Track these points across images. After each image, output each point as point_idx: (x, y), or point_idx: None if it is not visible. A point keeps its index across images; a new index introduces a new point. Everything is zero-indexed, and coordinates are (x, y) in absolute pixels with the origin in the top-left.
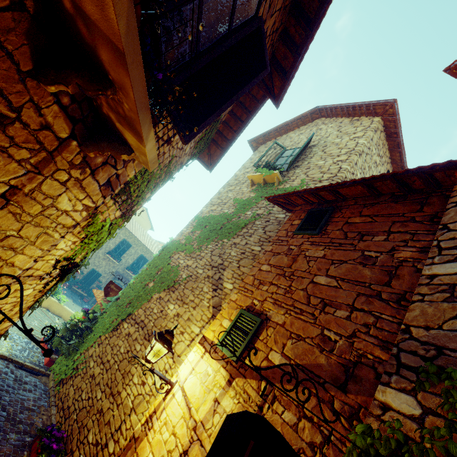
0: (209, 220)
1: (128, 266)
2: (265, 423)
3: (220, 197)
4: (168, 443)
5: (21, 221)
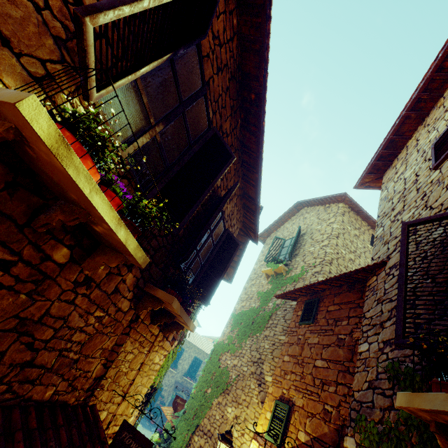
0: (242, 316)
1: (185, 372)
2: None
3: (246, 292)
4: None
5: (142, 376)
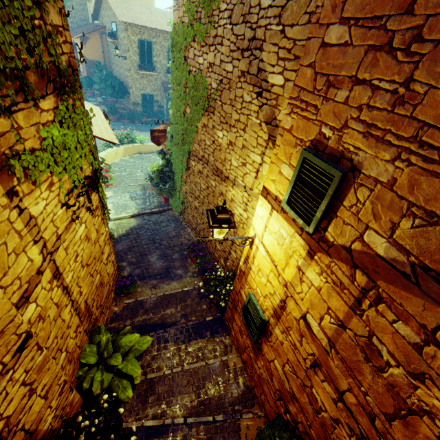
0: None
1: (167, 69)
2: None
3: None
4: (268, 287)
5: None
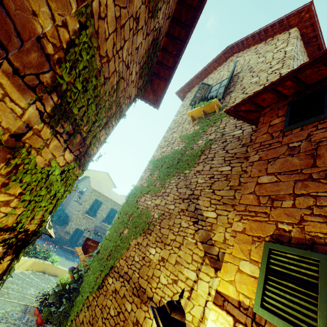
0: (163, 160)
1: (103, 219)
2: None
3: (166, 140)
4: None
5: None
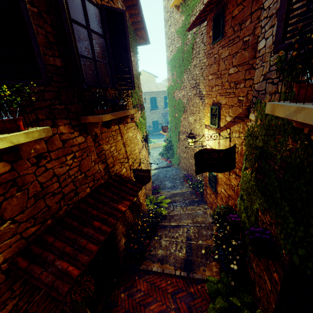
0: (174, 60)
1: (164, 107)
2: (206, 149)
3: (168, 37)
4: None
5: (129, 146)
